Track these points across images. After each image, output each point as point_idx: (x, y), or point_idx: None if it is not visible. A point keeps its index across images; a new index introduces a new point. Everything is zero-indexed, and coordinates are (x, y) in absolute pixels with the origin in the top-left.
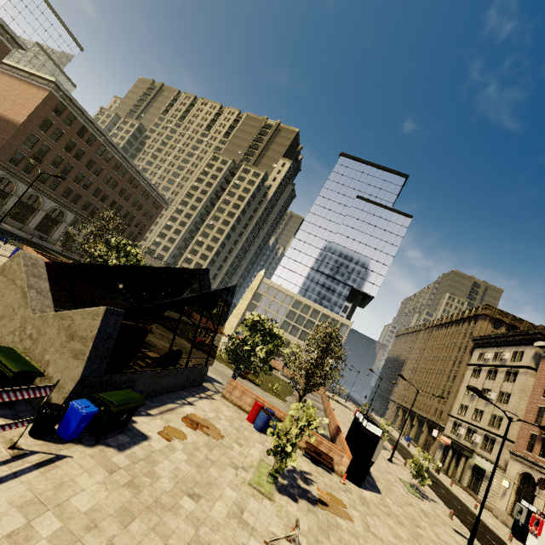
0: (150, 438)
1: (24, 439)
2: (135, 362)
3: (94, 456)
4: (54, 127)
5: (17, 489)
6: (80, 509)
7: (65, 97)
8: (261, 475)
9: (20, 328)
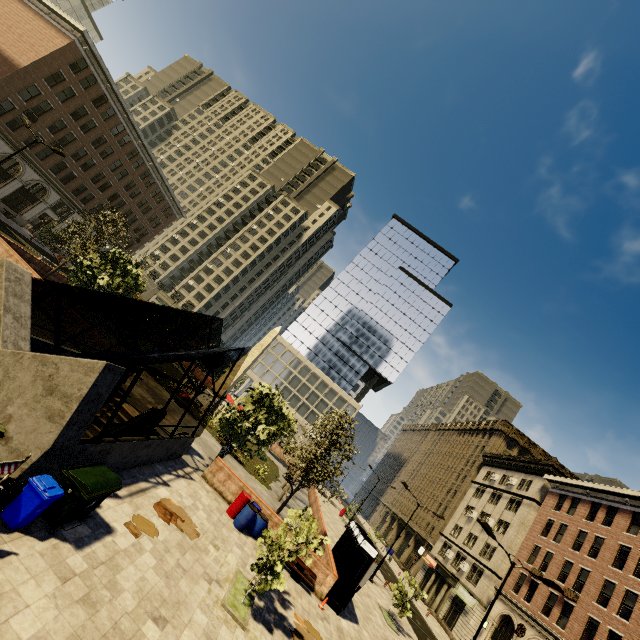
0: (115, 531)
1: None
2: (104, 413)
3: (46, 554)
4: (66, 84)
5: None
6: (21, 636)
7: (90, 54)
8: (237, 593)
9: None
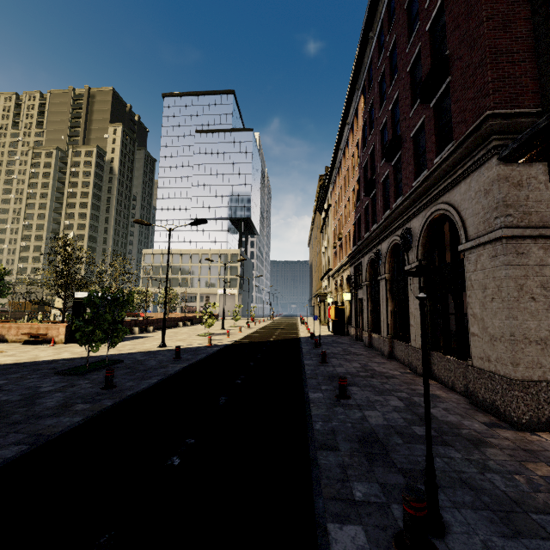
0: None
1: None
2: None
3: None
4: None
5: None
6: None
7: None
8: None
9: None
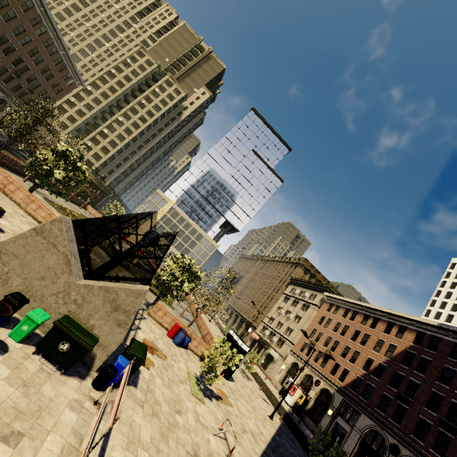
0: (140, 370)
1: (94, 393)
2: None
3: (129, 396)
4: None
5: (118, 436)
6: (148, 441)
7: None
8: (194, 385)
9: (63, 292)
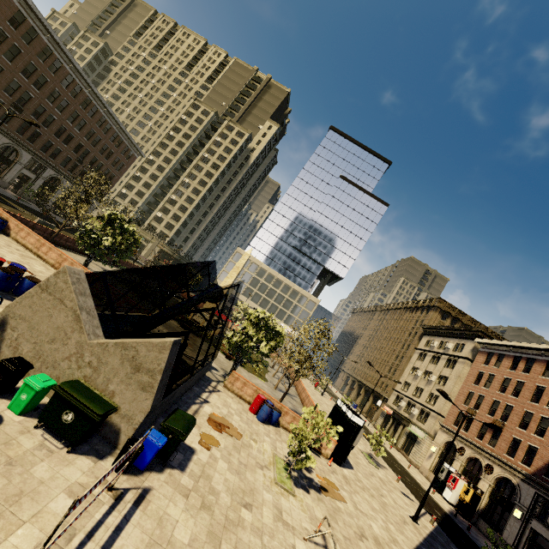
0: (195, 450)
1: (113, 477)
2: None
3: (168, 481)
4: (9, 42)
5: (134, 533)
6: (184, 542)
7: (24, 4)
8: (280, 472)
9: (76, 354)
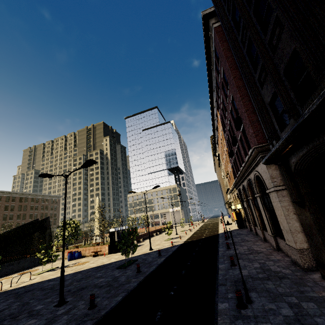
0: None
1: None
2: None
3: None
4: None
5: None
6: None
7: None
8: (43, 271)
9: None
